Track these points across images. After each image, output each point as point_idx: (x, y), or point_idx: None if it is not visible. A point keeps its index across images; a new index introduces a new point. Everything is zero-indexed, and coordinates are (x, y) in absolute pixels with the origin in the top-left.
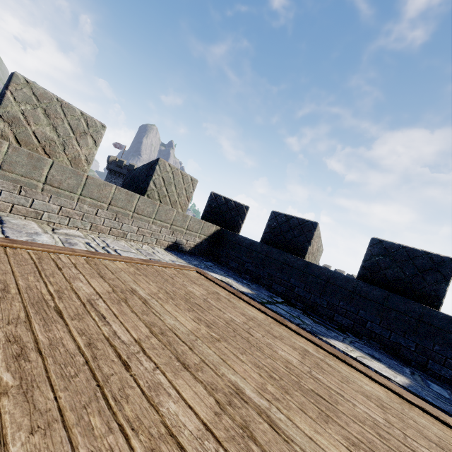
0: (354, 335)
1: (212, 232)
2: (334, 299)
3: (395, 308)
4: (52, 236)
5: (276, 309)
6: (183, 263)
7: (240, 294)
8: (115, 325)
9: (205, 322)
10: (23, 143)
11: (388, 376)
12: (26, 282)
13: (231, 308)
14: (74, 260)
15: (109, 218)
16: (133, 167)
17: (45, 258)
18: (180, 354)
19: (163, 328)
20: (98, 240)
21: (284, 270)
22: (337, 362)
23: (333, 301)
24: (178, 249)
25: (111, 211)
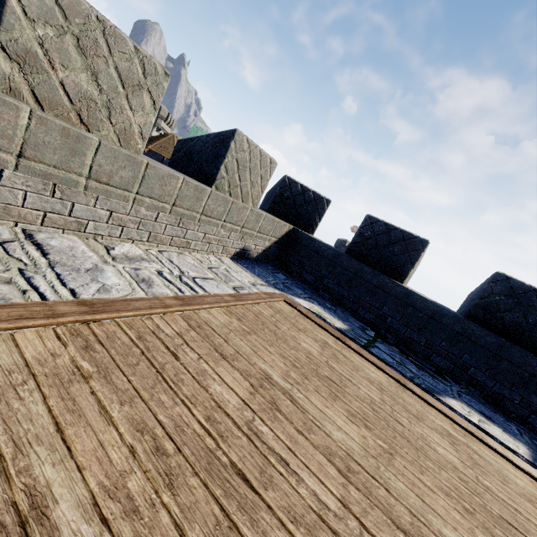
0: (451, 378)
1: (283, 233)
2: (435, 337)
3: (509, 359)
4: (117, 270)
5: (382, 356)
6: (263, 285)
7: (346, 340)
8: (306, 477)
9: (358, 418)
10: (46, 104)
11: (513, 448)
12: (165, 411)
13: (356, 374)
14: (174, 324)
15: (171, 224)
16: None
17: (145, 334)
18: (389, 511)
19: (341, 454)
20: (165, 261)
21: (377, 296)
22: (477, 443)
23: (434, 340)
24: (244, 257)
25: (174, 214)
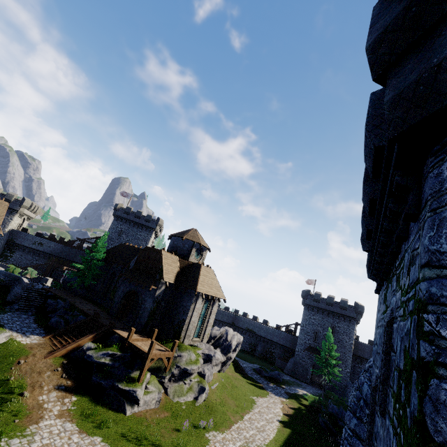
0: None
1: None
2: None
3: None
4: None
5: None
6: None
7: None
8: None
9: None
10: None
11: None
12: None
13: None
14: None
15: None
16: (141, 213)
17: None
18: None
19: None
20: None
21: None
22: None
23: None
24: None
25: None
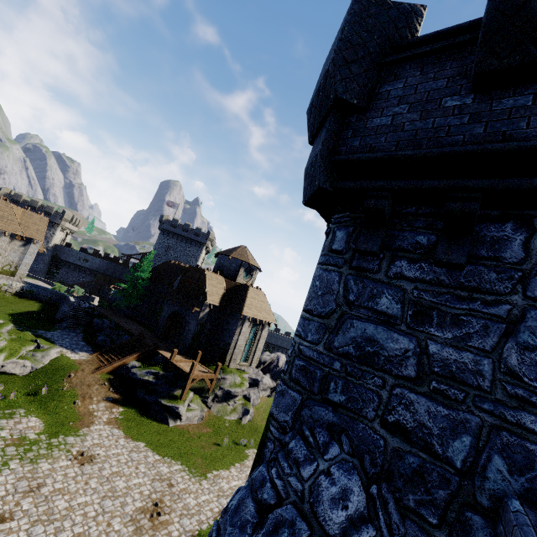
0: None
1: None
2: None
3: None
4: None
5: None
6: None
7: None
8: None
9: None
10: None
11: None
12: None
13: None
14: None
15: None
16: (189, 226)
17: None
18: None
19: None
20: None
21: None
22: None
23: None
24: None
25: None
